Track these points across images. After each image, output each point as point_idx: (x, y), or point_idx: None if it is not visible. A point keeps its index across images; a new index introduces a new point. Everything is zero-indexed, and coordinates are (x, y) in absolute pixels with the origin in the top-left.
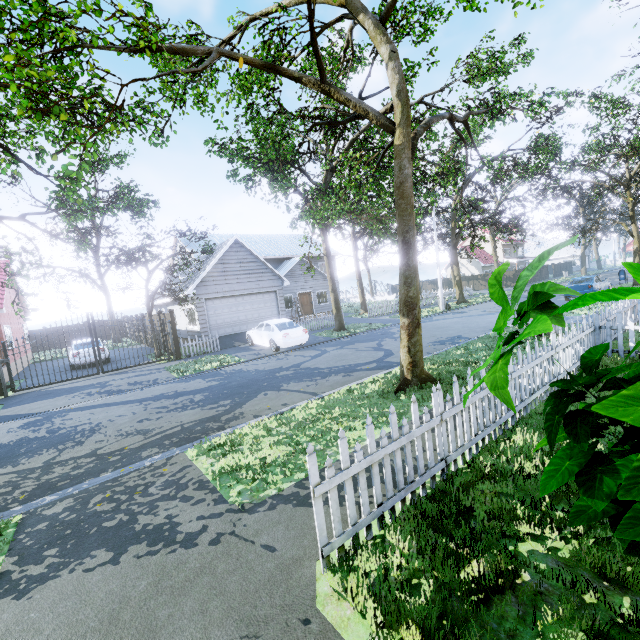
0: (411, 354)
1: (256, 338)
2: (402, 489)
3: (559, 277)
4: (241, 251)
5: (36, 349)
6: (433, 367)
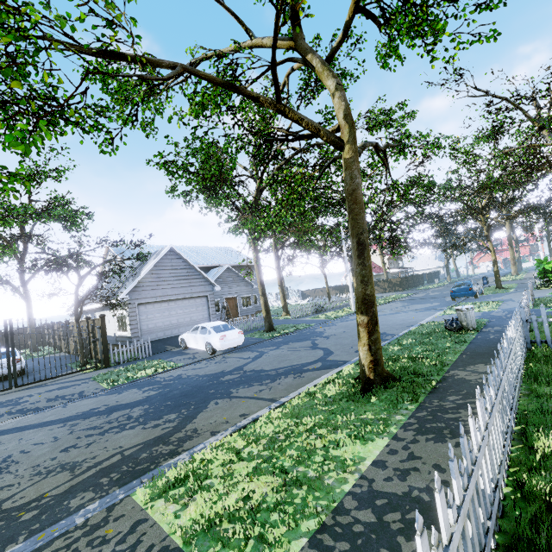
0: (372, 352)
1: (190, 341)
2: (484, 546)
3: (432, 283)
4: (175, 258)
5: None
6: None
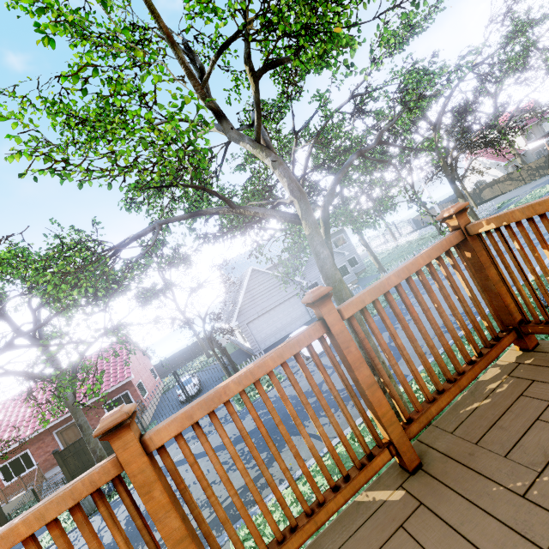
0: (391, 406)
1: None
2: None
3: None
4: (259, 275)
5: (166, 374)
6: (431, 388)
